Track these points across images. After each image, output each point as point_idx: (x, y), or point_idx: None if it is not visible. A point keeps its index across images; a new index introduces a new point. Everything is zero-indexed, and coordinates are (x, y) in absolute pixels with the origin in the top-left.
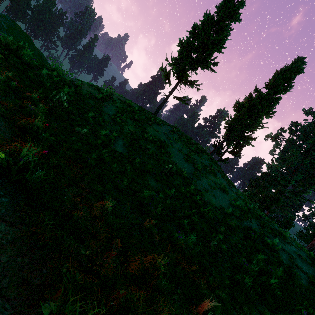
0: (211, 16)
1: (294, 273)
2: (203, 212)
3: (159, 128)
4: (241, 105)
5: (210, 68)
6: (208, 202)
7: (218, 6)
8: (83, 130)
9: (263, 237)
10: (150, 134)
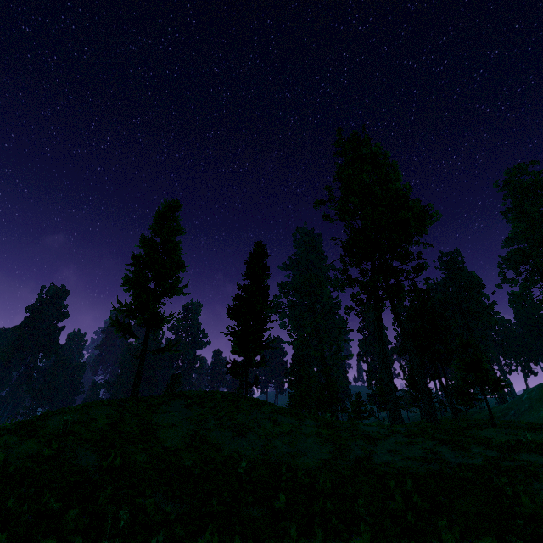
0: (151, 240)
1: (413, 469)
2: (321, 490)
3: (170, 417)
4: (236, 310)
5: (182, 292)
6: (309, 469)
7: (151, 226)
8: (160, 534)
9: (372, 457)
10: (170, 440)
